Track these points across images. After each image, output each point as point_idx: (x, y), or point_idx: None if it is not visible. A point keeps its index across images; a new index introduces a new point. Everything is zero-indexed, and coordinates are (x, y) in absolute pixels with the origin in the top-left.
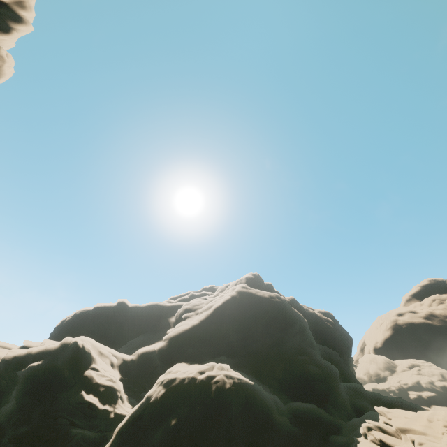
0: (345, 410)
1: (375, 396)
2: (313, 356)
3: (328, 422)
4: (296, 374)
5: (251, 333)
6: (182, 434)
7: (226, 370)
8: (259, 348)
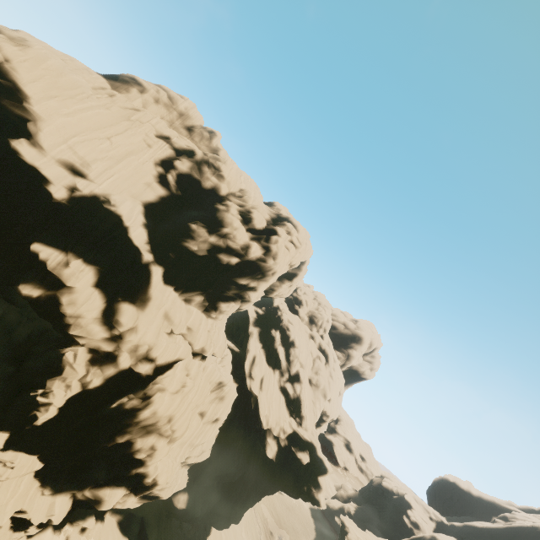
0: None
1: None
2: None
3: None
4: None
5: None
6: None
7: None
8: None
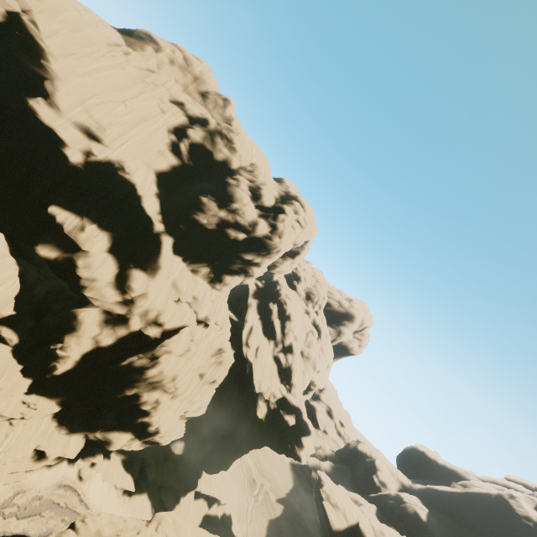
0: None
1: None
2: None
3: None
4: None
5: (479, 523)
6: (388, 505)
7: (420, 508)
8: None
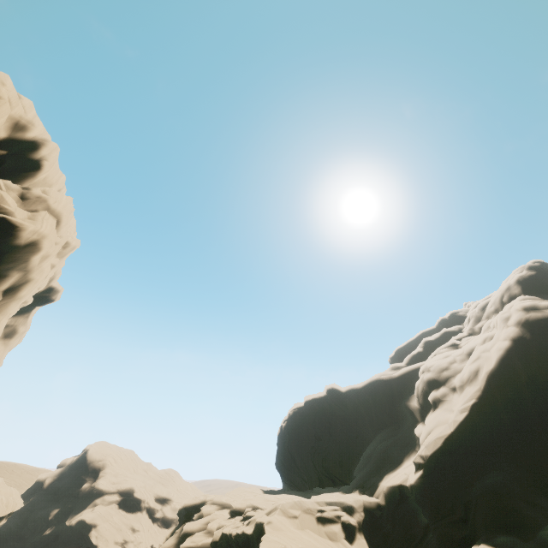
0: None
1: None
2: None
3: None
4: None
5: None
6: None
7: None
8: None
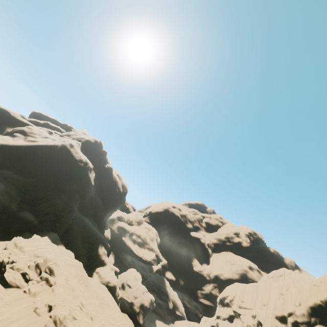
0: (60, 227)
1: (93, 229)
2: (71, 200)
3: (35, 227)
4: (49, 202)
5: (44, 171)
6: None
7: None
8: (44, 180)
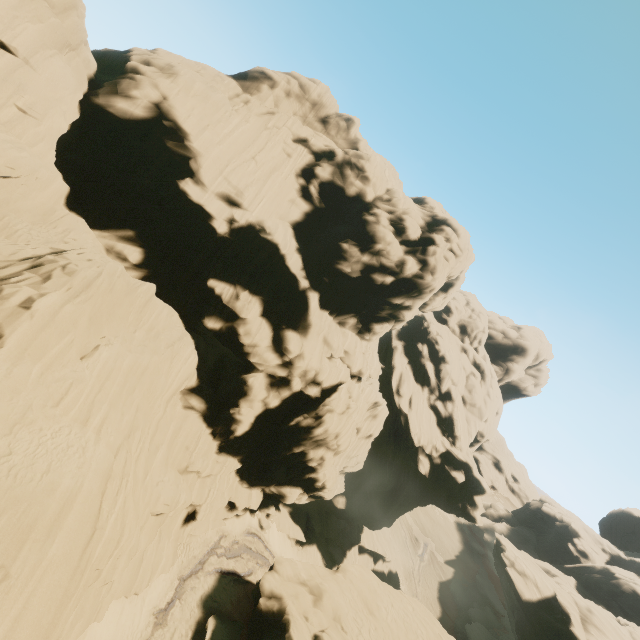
0: None
1: None
2: None
3: None
4: None
5: None
6: (592, 579)
7: (639, 586)
8: None
